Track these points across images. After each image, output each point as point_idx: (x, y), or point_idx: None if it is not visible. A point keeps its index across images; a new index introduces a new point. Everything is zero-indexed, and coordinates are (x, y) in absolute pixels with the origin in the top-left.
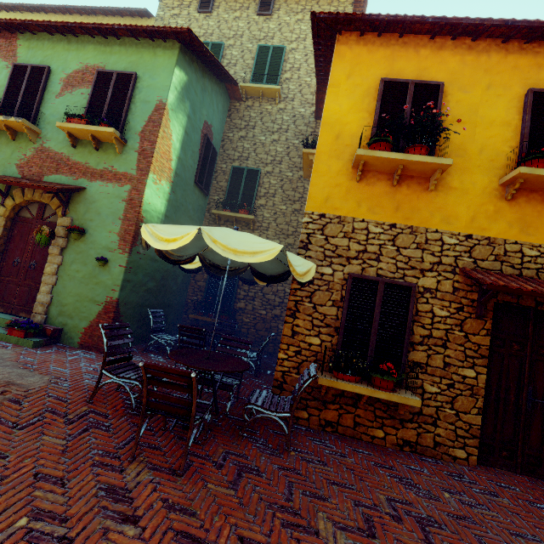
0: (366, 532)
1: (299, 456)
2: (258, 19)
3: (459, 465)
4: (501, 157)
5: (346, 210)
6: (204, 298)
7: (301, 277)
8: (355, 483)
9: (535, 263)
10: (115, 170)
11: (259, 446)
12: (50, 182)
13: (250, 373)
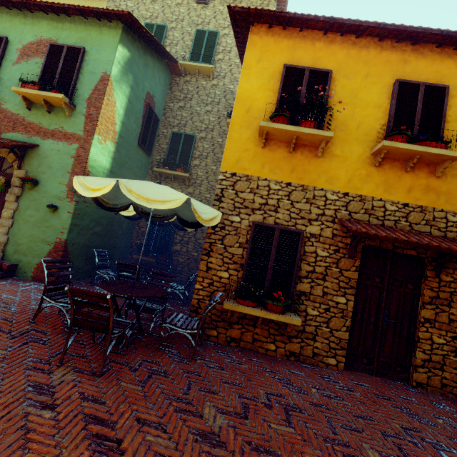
0: (241, 415)
1: (203, 363)
2: (197, 6)
3: (330, 370)
4: (373, 132)
5: (253, 170)
6: (146, 242)
7: (207, 222)
8: (243, 382)
9: (394, 216)
10: (65, 130)
11: (172, 356)
12: (7, 139)
13: (179, 302)
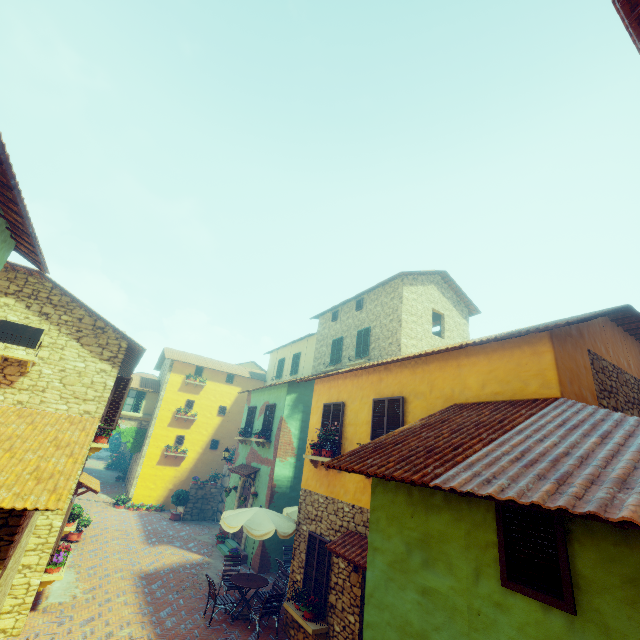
0: None
1: None
2: (357, 313)
3: None
4: None
5: (312, 487)
6: None
7: (261, 537)
8: None
9: None
10: (267, 458)
11: (252, 636)
12: (251, 467)
13: None
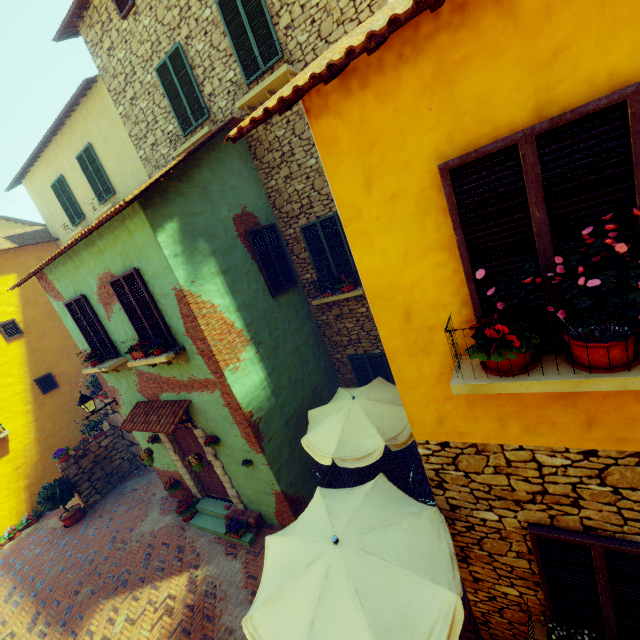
0: None
1: None
2: None
3: None
4: None
5: (481, 434)
6: None
7: None
8: None
9: None
10: (197, 378)
11: None
12: (166, 402)
13: None
